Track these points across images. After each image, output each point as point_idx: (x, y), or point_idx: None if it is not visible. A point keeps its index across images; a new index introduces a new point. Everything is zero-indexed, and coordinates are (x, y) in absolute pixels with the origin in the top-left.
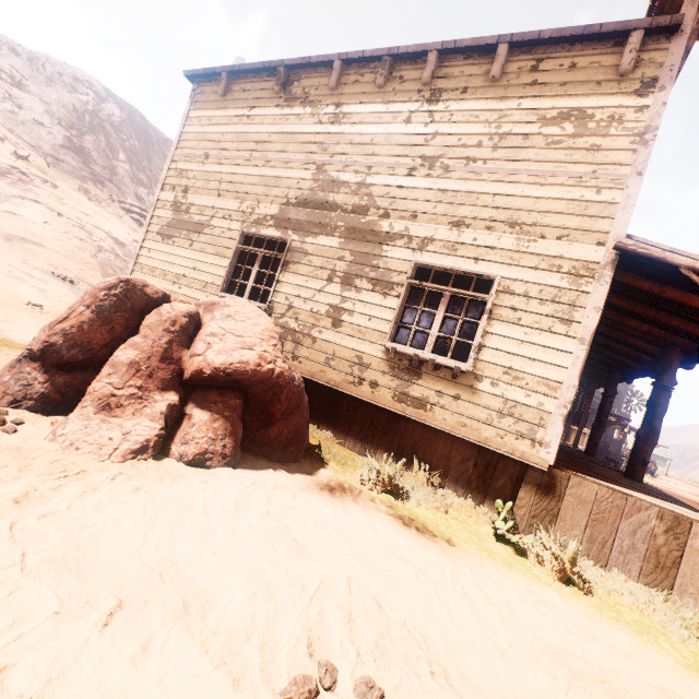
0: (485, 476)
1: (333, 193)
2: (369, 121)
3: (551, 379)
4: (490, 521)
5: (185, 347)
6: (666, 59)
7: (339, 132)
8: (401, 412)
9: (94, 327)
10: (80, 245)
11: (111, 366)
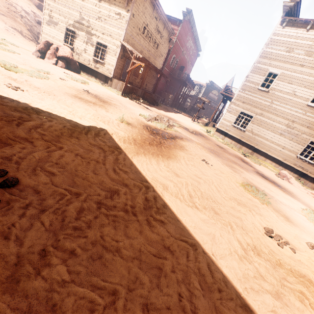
0: (106, 80)
1: (83, 21)
2: (89, 3)
3: (113, 64)
4: (104, 85)
5: (57, 52)
6: (131, 6)
7: (83, 4)
8: (94, 69)
9: (44, 48)
10: (15, 15)
11: (48, 53)
